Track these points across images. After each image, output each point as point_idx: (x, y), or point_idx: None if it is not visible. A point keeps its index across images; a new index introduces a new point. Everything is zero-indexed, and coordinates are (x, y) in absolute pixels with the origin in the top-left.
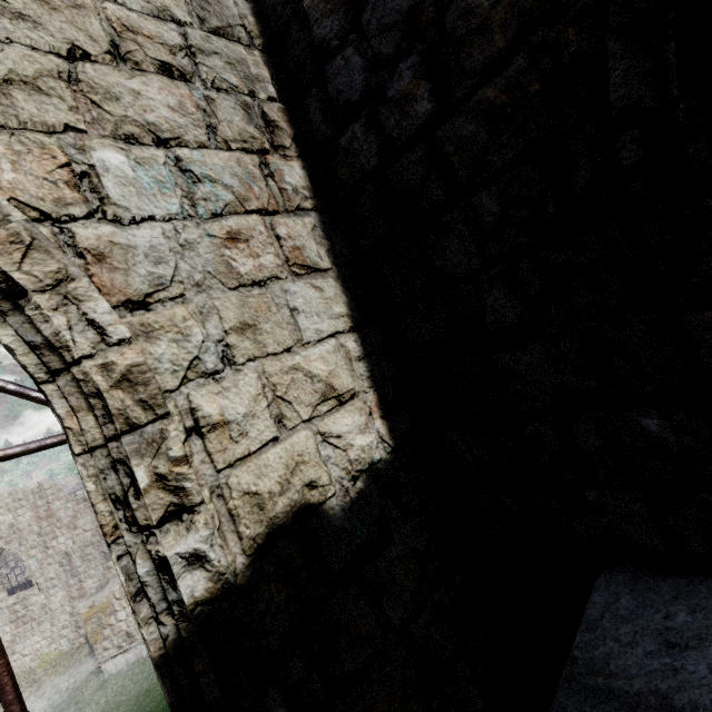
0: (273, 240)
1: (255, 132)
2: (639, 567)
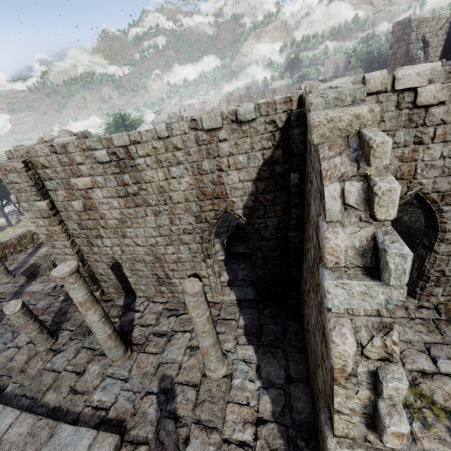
0: (440, 44)
1: (443, 34)
2: None
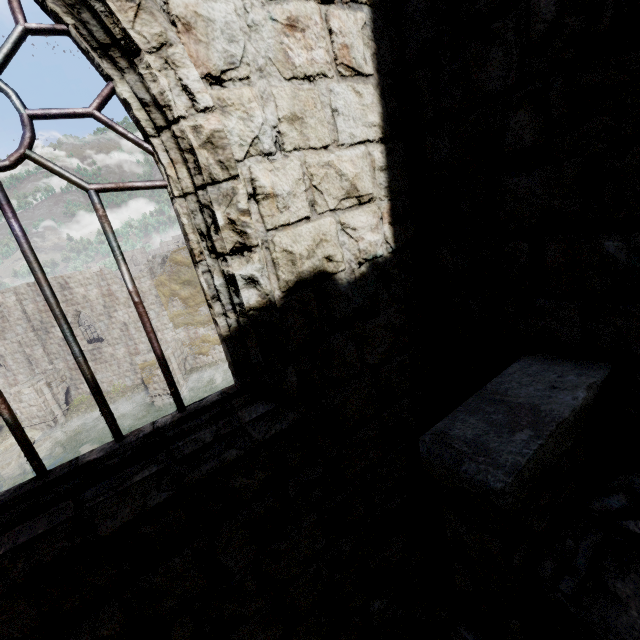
0: (325, 34)
1: None
2: (555, 354)
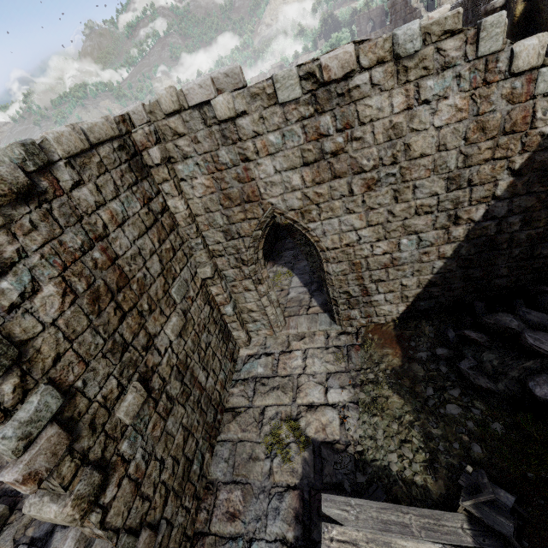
0: None
1: None
2: None
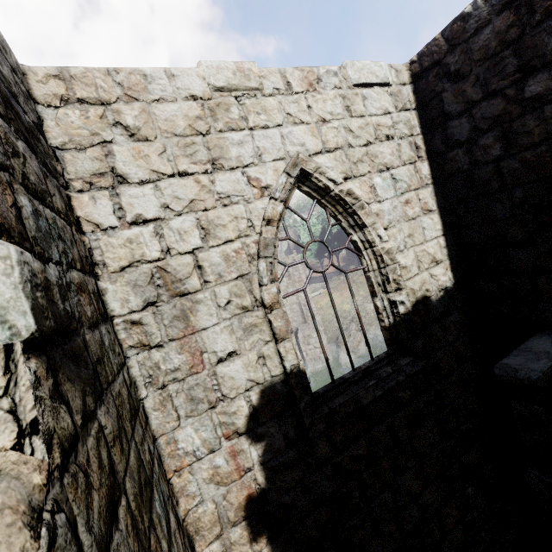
0: (418, 201)
1: (413, 154)
2: None
